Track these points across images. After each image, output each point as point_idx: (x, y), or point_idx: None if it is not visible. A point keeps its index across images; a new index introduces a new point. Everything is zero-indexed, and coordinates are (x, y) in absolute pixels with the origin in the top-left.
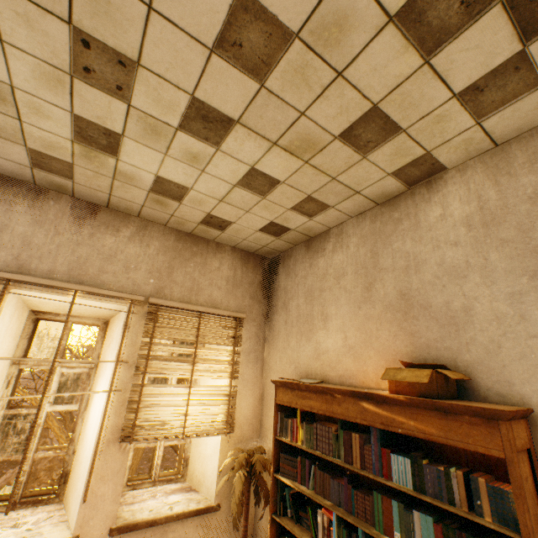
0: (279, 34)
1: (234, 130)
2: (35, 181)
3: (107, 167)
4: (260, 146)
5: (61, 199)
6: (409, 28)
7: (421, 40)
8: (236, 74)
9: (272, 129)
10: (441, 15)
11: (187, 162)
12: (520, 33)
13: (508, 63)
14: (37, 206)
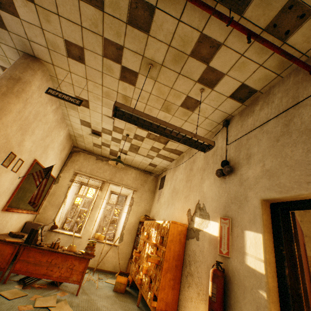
0: None
1: None
2: None
3: None
4: None
5: None
6: None
7: None
8: None
9: None
10: None
11: None
12: None
13: (3, 68)
14: None
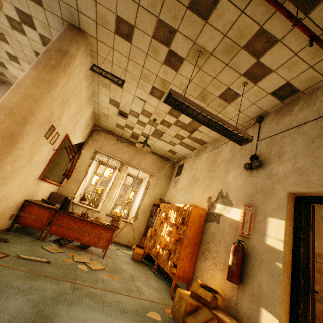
0: (2, 34)
1: (19, 60)
2: (2, 79)
3: (10, 74)
4: (28, 64)
5: (9, 86)
6: (17, 30)
7: (22, 33)
8: (5, 44)
9: (25, 58)
10: (18, 27)
11: (21, 71)
12: (34, 29)
13: (41, 36)
14: (2, 86)
